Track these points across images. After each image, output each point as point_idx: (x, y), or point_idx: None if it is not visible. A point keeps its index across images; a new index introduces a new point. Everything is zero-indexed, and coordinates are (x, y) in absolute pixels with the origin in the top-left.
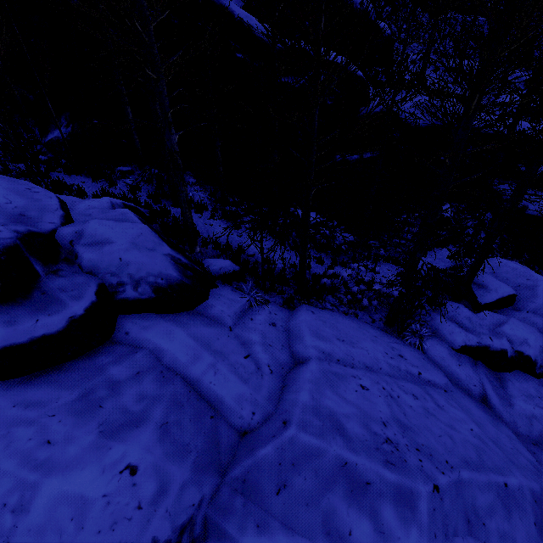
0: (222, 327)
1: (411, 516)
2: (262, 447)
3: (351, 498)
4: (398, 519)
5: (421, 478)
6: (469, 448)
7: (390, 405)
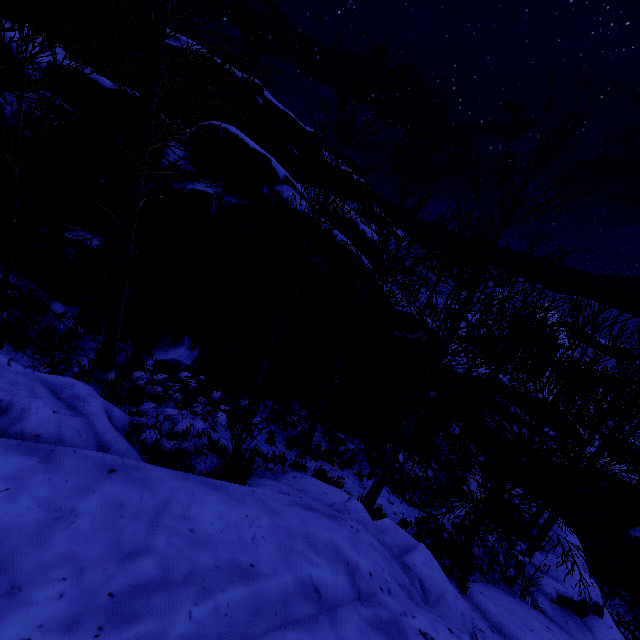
0: None
1: None
2: None
3: None
4: None
5: None
6: None
7: None
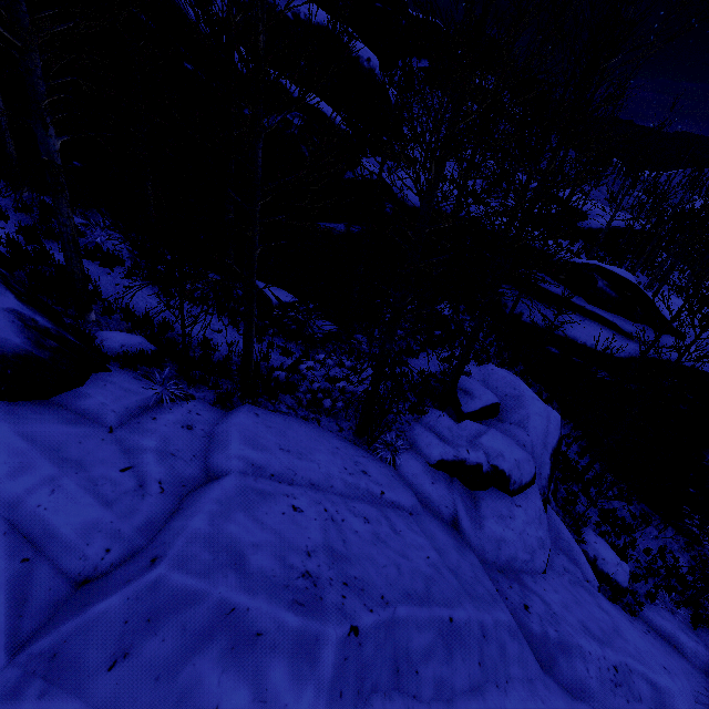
0: (96, 426)
1: (309, 671)
2: (103, 599)
3: (230, 659)
4: (290, 679)
5: (335, 618)
6: (418, 579)
7: (327, 531)
